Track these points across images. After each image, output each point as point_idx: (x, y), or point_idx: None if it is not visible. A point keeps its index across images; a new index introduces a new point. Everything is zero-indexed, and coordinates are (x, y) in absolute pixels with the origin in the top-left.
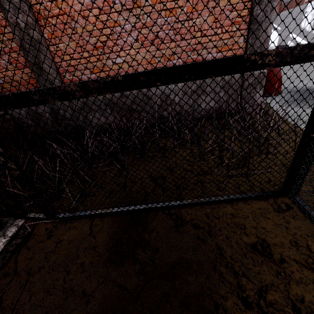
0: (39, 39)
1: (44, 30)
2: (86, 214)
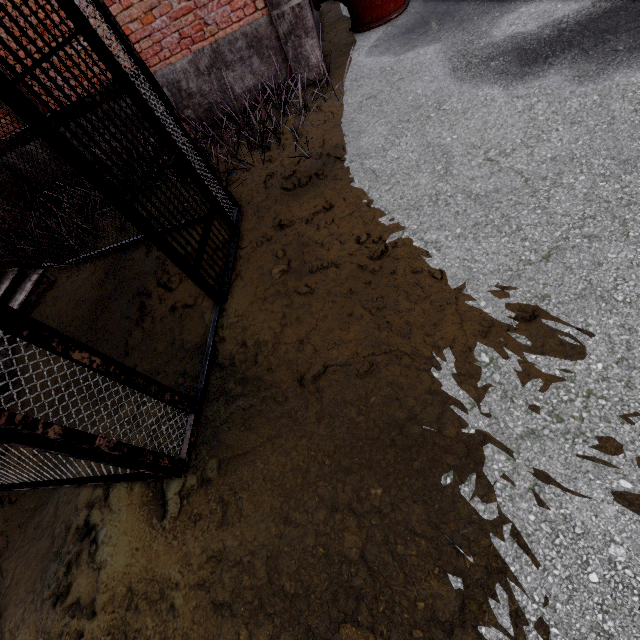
0: None
1: None
2: (85, 256)
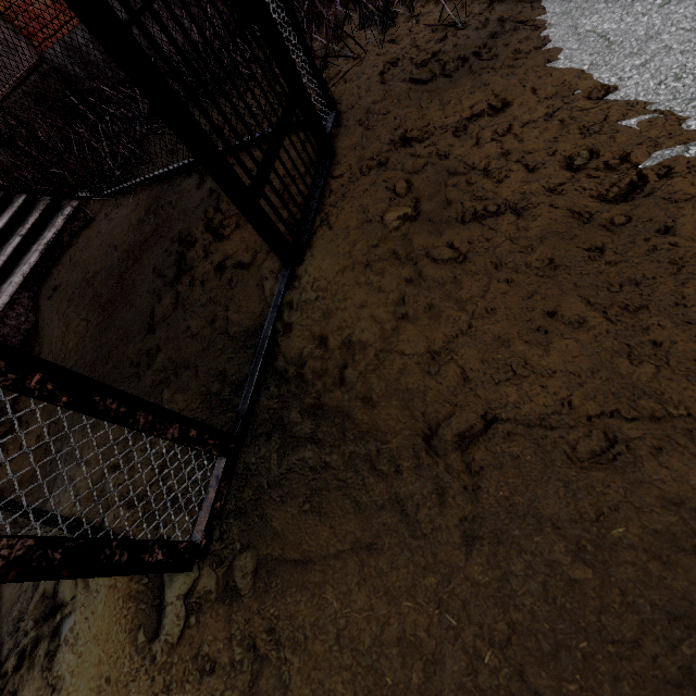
0: None
1: None
2: (125, 186)
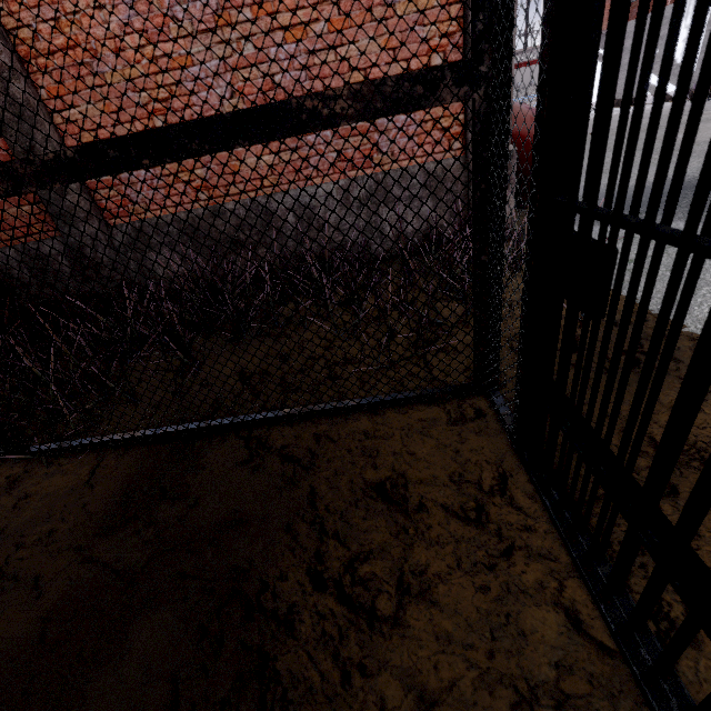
0: (28, 101)
1: (38, 81)
2: (84, 443)
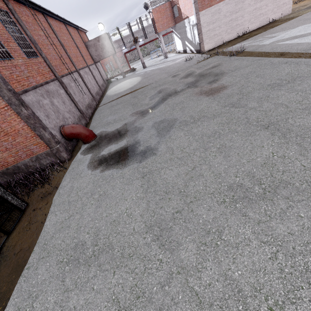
0: None
1: None
2: None
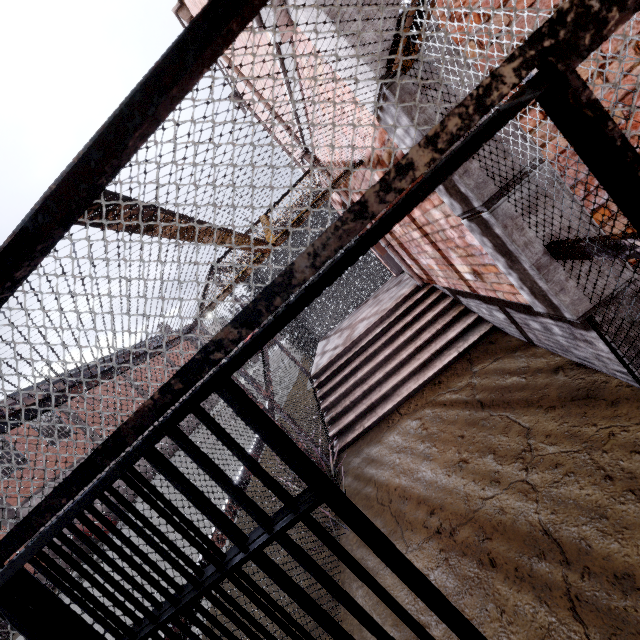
0: None
1: None
2: None
